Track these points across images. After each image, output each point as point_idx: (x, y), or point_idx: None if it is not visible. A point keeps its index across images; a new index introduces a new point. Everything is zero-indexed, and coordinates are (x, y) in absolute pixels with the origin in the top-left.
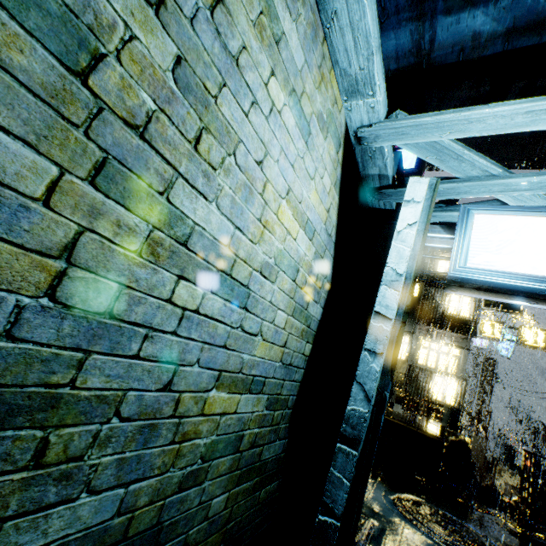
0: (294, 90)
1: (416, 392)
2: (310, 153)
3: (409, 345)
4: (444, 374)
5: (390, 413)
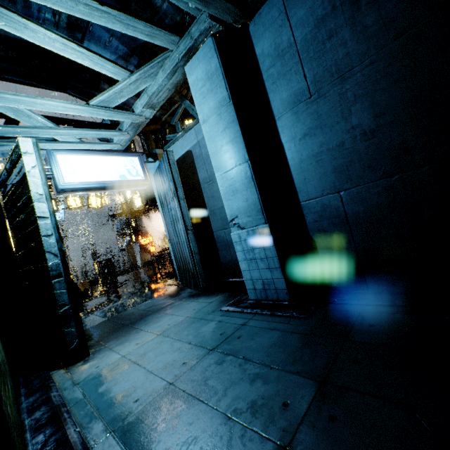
0: None
1: None
2: None
3: None
4: None
5: None
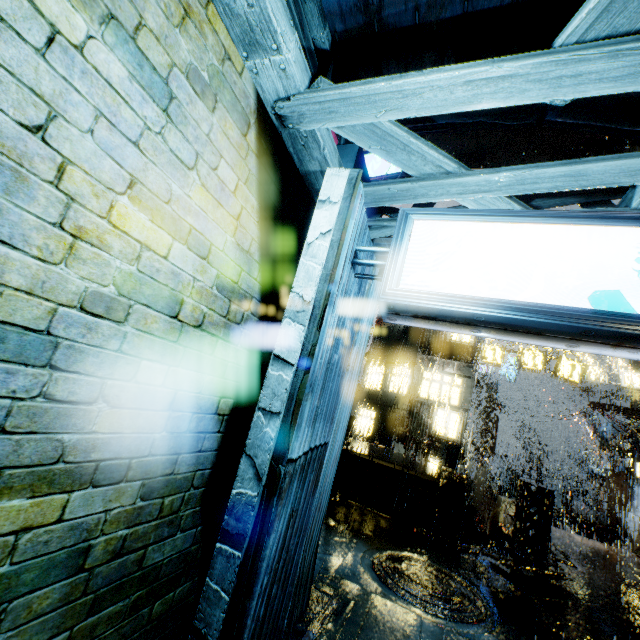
0: (115, 18)
1: (418, 428)
2: (178, 128)
3: (410, 378)
4: (447, 407)
5: (388, 456)
